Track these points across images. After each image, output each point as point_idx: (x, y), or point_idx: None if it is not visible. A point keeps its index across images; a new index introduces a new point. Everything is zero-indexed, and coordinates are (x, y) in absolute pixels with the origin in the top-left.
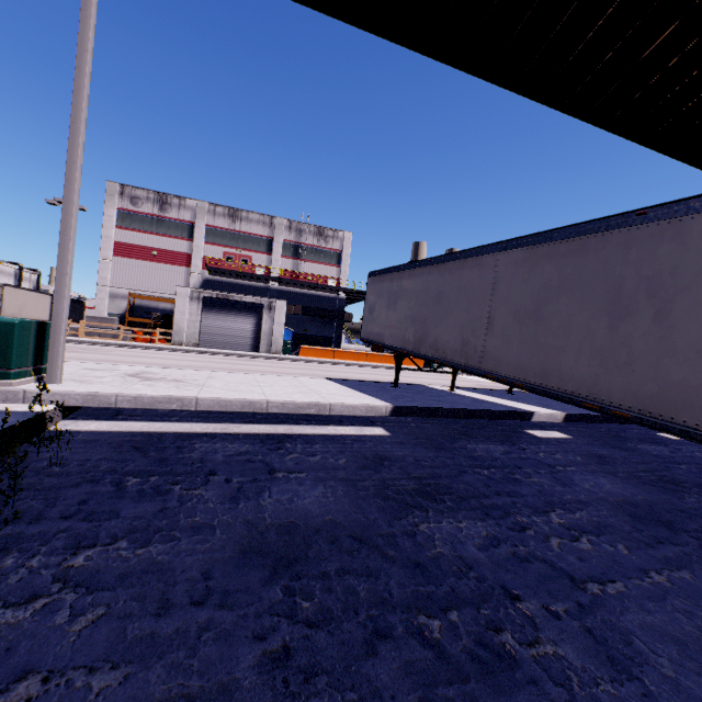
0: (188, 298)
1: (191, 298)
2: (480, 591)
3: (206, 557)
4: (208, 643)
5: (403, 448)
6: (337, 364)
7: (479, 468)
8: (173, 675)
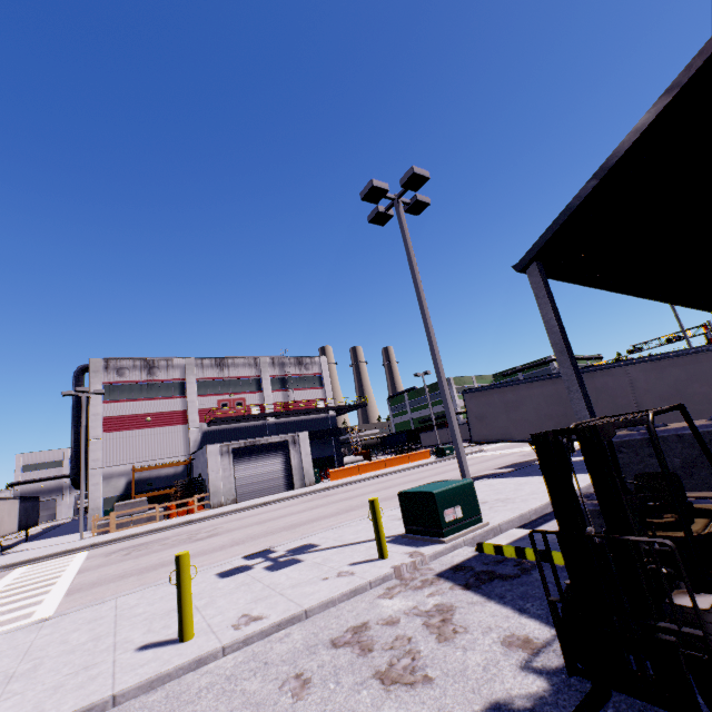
0: (219, 455)
1: (221, 454)
2: None
3: None
4: None
5: None
6: (380, 477)
7: None
8: None
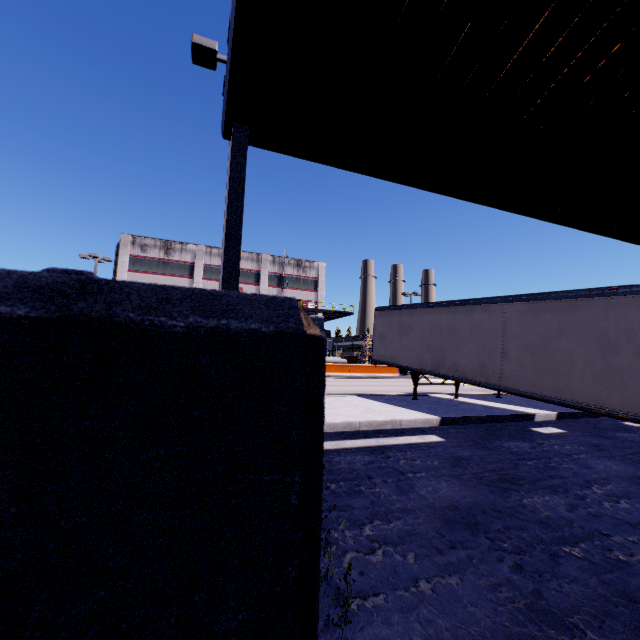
0: None
1: None
2: (586, 533)
3: (429, 526)
4: (479, 563)
5: (463, 449)
6: (329, 377)
7: (525, 461)
8: (479, 576)
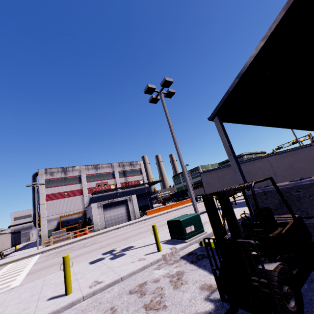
0: (96, 207)
1: (97, 207)
2: None
3: None
4: None
5: None
6: (168, 212)
7: None
8: None
